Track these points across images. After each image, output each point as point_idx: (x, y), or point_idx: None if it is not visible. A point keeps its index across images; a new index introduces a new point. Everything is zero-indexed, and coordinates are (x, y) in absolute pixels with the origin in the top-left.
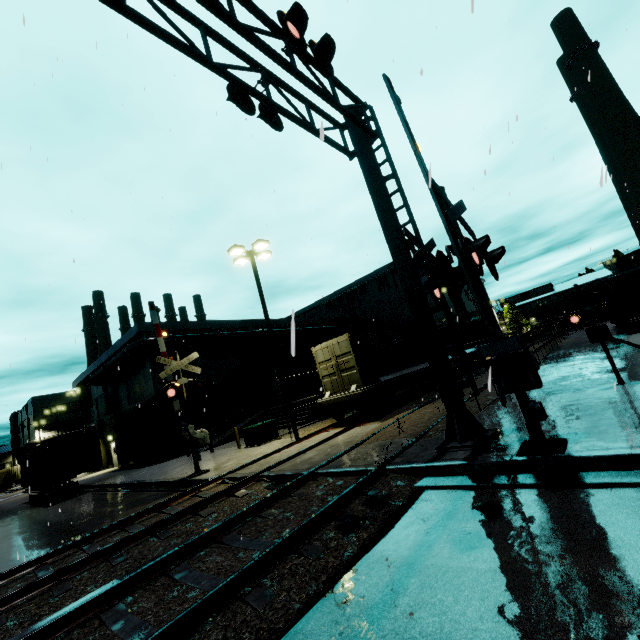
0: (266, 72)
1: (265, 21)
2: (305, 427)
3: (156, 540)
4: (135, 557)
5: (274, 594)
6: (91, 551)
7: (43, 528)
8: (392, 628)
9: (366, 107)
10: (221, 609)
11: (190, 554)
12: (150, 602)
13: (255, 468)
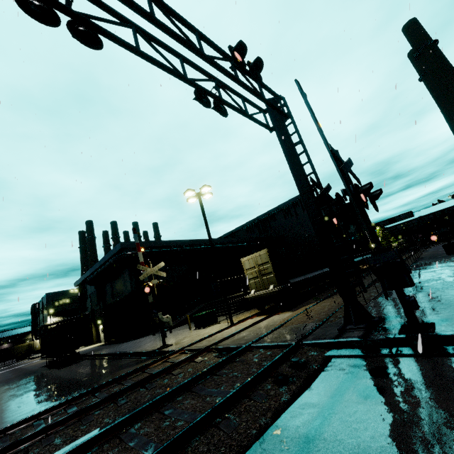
0: (218, 81)
1: (219, 51)
2: (235, 315)
3: (145, 390)
4: (132, 401)
5: (237, 423)
6: (101, 397)
7: (61, 382)
8: (323, 445)
9: (281, 98)
10: (202, 432)
11: (172, 398)
12: (151, 428)
13: (205, 343)
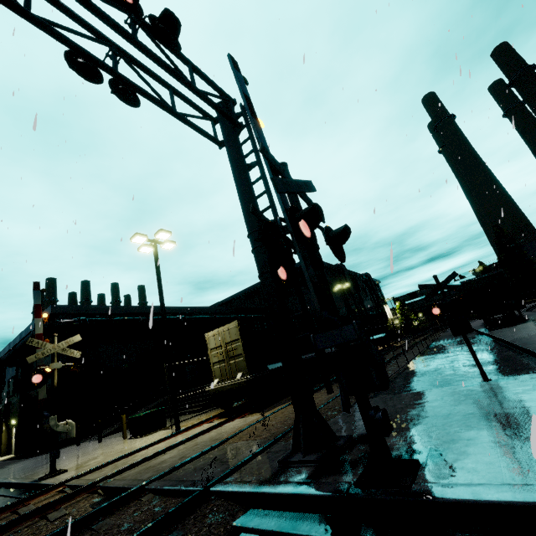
0: (118, 49)
1: None
2: (200, 415)
3: None
4: None
5: None
6: None
7: None
8: None
9: (234, 102)
10: None
11: None
12: None
13: (105, 472)
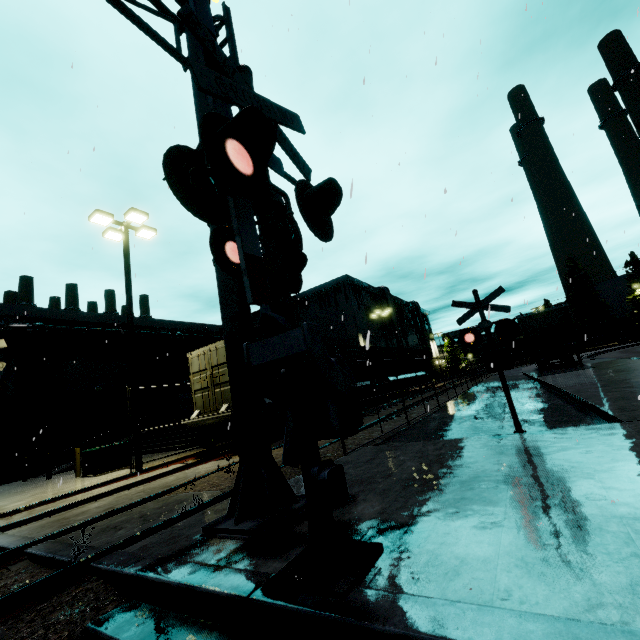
0: None
1: None
2: (183, 452)
3: None
4: None
5: None
6: None
7: None
8: None
9: None
10: None
11: None
12: None
13: (9, 521)
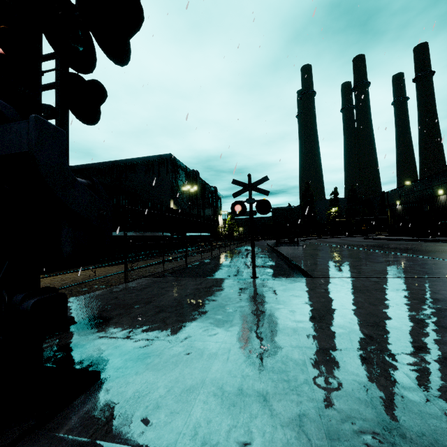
0: None
1: None
2: None
3: None
4: None
5: None
6: None
7: None
8: None
9: None
10: None
11: None
12: None
13: None
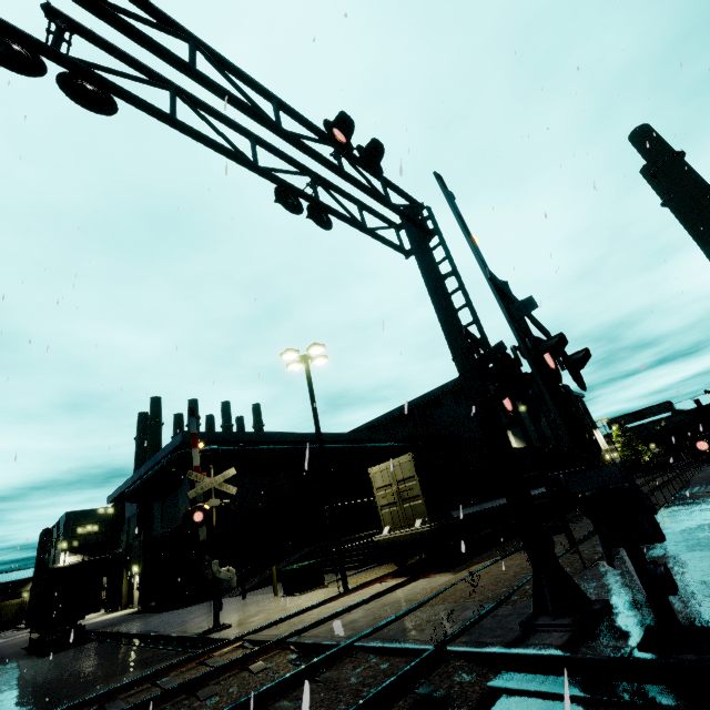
0: (316, 176)
1: (314, 130)
2: (360, 573)
3: None
4: None
5: None
6: None
7: (22, 689)
8: None
9: (422, 207)
10: None
11: None
12: None
13: (284, 628)
